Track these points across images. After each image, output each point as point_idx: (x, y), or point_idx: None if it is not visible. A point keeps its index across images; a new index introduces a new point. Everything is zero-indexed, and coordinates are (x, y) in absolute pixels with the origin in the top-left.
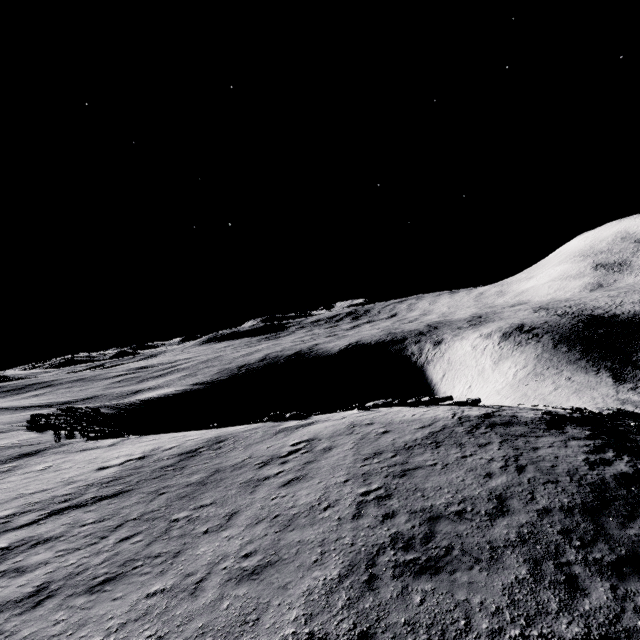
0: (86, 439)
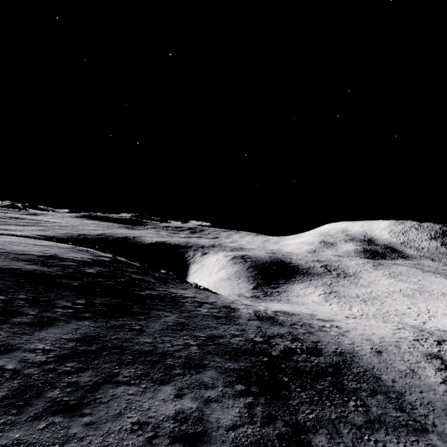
0: None
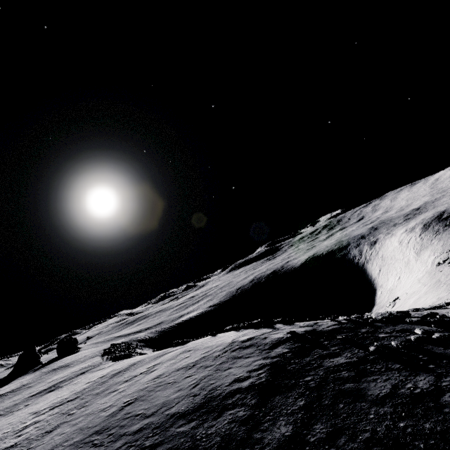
0: (113, 360)
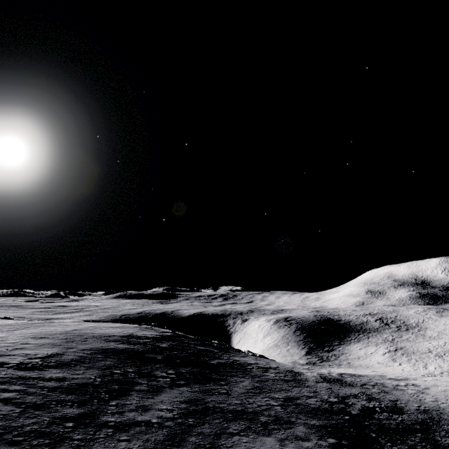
0: None
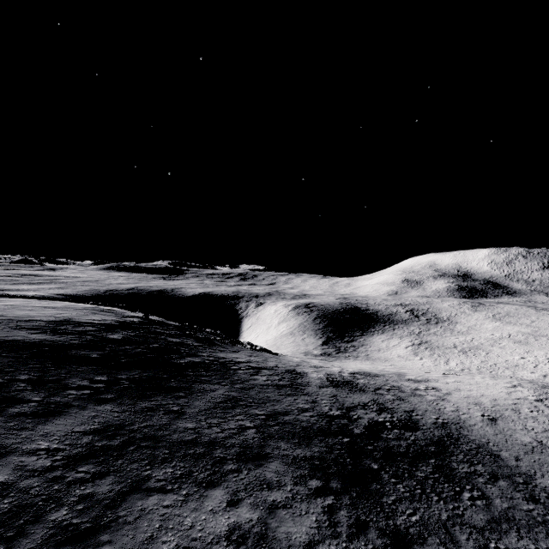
0: None
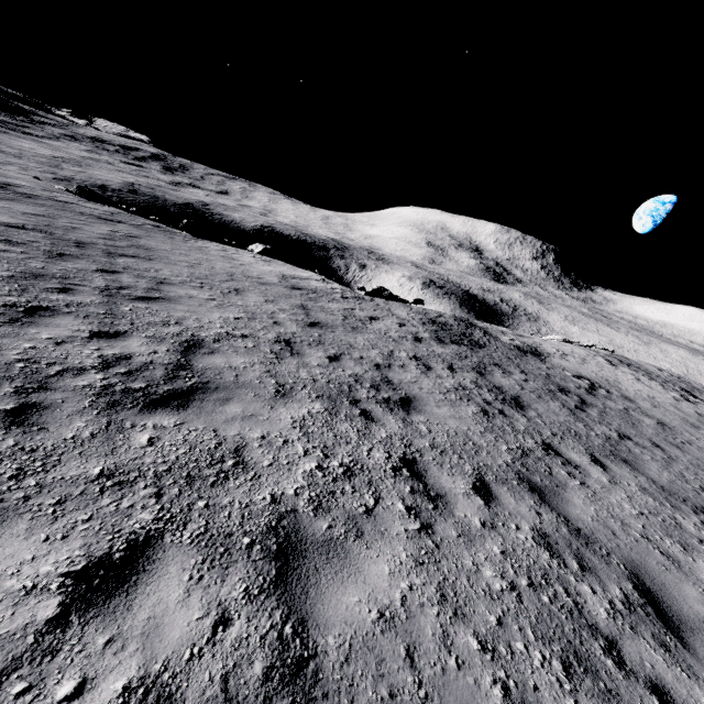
0: None
